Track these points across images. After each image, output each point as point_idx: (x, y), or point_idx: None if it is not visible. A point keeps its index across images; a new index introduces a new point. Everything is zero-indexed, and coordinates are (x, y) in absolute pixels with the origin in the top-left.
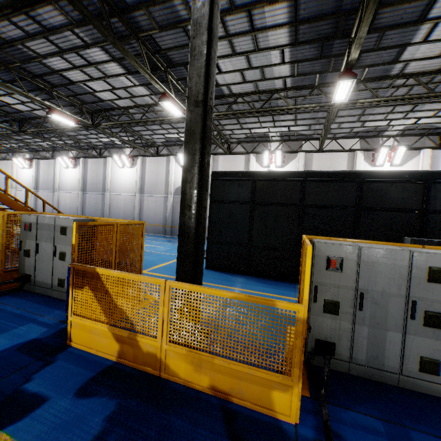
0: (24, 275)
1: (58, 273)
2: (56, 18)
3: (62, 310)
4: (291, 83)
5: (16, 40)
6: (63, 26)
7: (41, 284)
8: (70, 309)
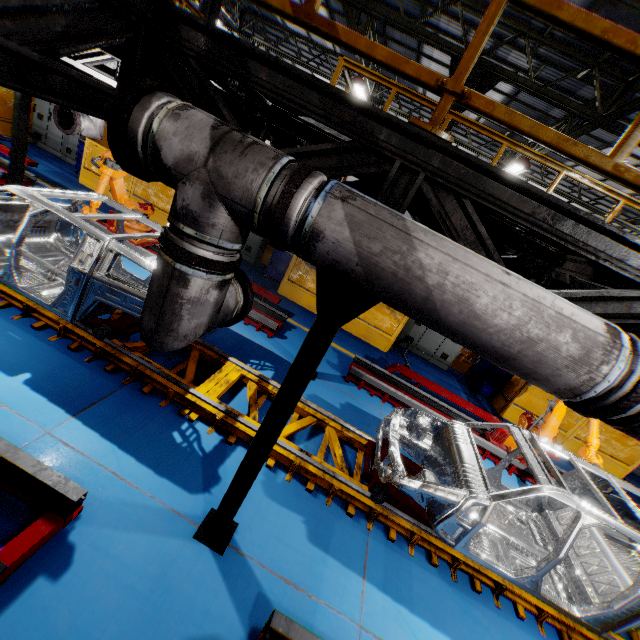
0: (410, 338)
1: (445, 349)
2: (522, 61)
3: (455, 380)
4: (637, 197)
5: (435, 28)
6: (514, 64)
7: (422, 349)
8: (514, 401)
